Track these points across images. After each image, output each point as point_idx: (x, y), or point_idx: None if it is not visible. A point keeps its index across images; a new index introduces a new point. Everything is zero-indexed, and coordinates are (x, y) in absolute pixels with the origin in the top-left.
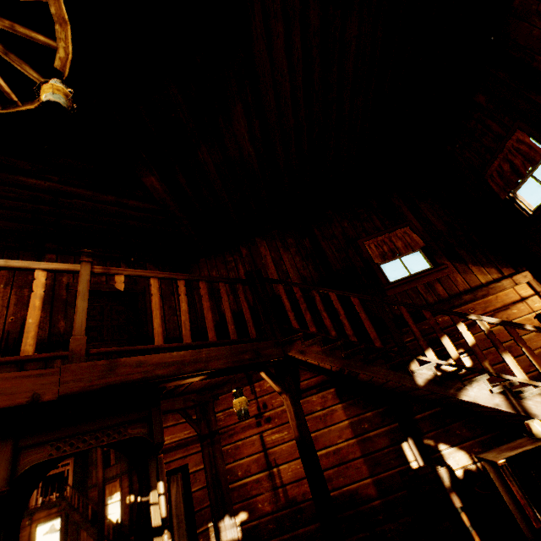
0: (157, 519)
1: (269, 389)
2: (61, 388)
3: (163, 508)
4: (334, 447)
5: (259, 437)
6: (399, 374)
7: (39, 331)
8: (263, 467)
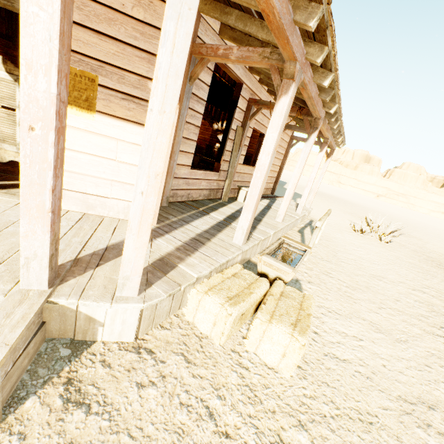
0: None
1: None
2: None
3: None
4: (205, 136)
5: None
6: (211, 124)
7: None
8: None
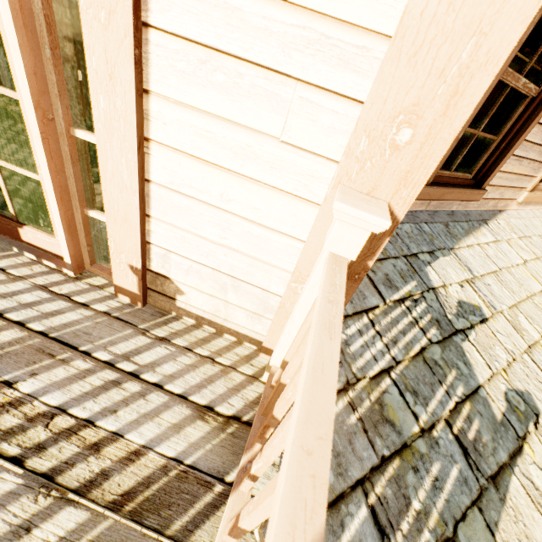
0: None
1: None
2: None
3: None
4: None
5: None
6: None
7: None
8: None
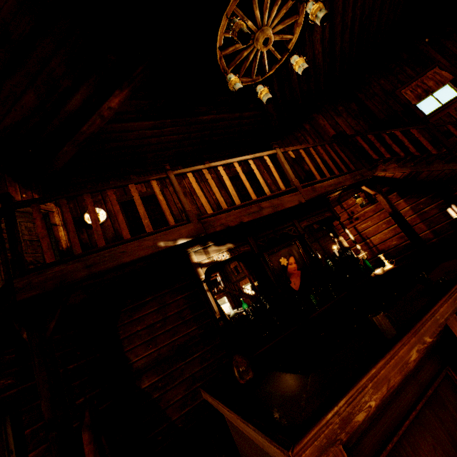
0: (346, 245)
1: (352, 204)
2: (304, 198)
3: (352, 237)
4: None
5: (353, 228)
6: (451, 164)
7: (227, 200)
8: (360, 241)
